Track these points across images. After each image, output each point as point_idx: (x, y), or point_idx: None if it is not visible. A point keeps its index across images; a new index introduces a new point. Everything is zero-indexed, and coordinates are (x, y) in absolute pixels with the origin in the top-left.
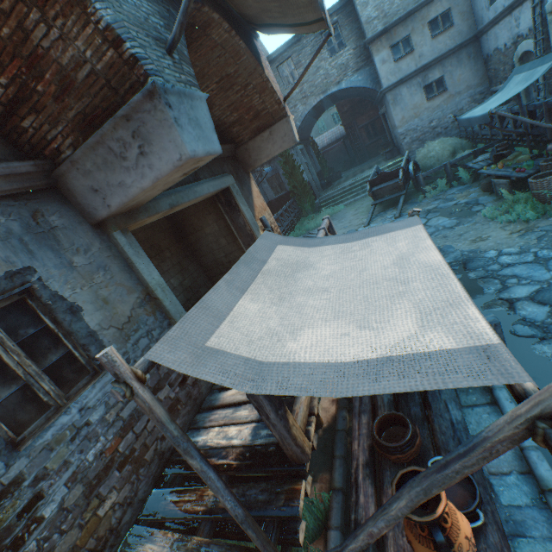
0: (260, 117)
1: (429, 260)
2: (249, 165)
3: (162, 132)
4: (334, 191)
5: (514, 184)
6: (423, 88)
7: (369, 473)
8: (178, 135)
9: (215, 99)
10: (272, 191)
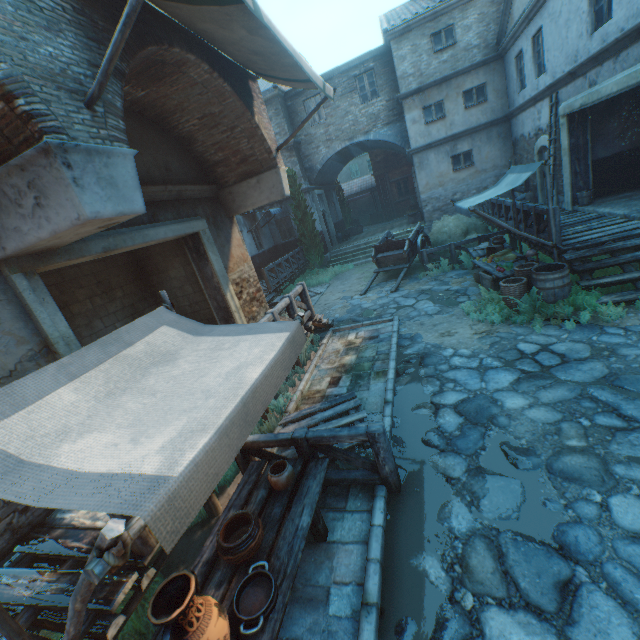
0: (248, 162)
1: (249, 376)
2: (233, 210)
3: (59, 189)
4: (347, 247)
5: (496, 281)
6: (450, 157)
7: (204, 571)
8: (76, 196)
9: (197, 134)
10: (279, 234)
